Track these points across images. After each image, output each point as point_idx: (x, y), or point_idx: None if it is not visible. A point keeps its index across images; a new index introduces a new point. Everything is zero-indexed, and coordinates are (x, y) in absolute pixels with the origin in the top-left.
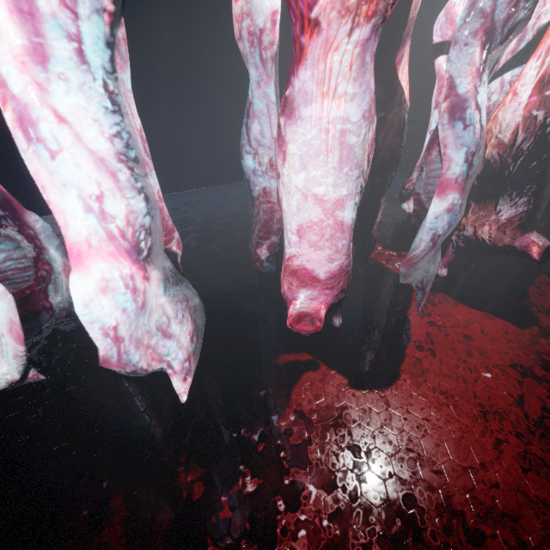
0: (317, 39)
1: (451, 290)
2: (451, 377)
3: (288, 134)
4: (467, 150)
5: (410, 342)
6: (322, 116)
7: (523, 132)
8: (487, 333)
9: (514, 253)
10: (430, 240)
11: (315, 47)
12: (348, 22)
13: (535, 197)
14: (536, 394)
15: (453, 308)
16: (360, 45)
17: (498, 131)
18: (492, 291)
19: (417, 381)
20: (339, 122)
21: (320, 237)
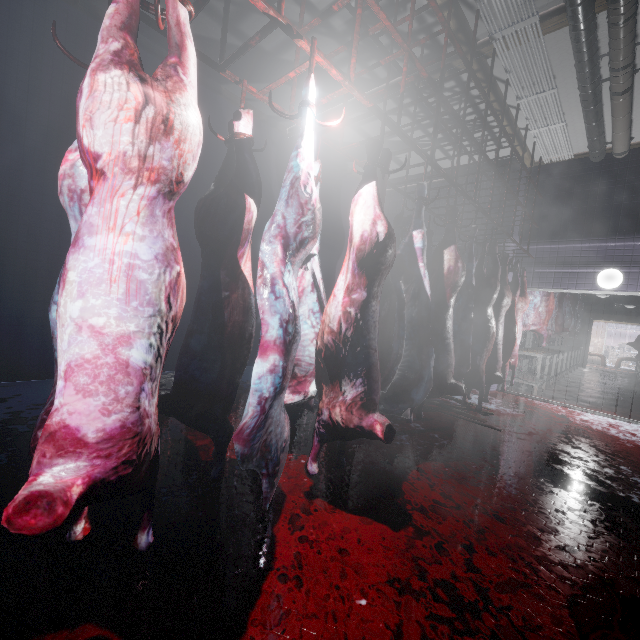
0: (105, 184)
1: (330, 494)
2: (318, 616)
3: (72, 261)
4: (282, 316)
5: (272, 571)
6: (109, 247)
7: (345, 323)
8: (364, 542)
9: (366, 435)
10: (259, 402)
11: (104, 190)
12: (133, 179)
13: (369, 378)
14: (415, 616)
15: (330, 515)
16: (148, 199)
17: (329, 321)
18: (371, 491)
19: (270, 636)
20: (127, 256)
21: (95, 378)
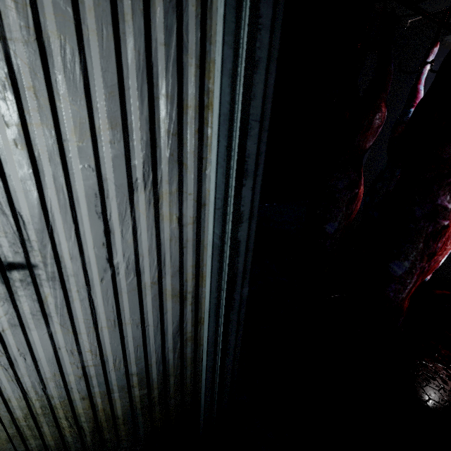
0: None
1: None
2: None
3: None
4: None
5: None
6: None
7: None
8: None
9: None
10: None
11: None
12: None
13: None
14: None
15: None
16: None
17: None
18: None
19: None
20: None
21: None
